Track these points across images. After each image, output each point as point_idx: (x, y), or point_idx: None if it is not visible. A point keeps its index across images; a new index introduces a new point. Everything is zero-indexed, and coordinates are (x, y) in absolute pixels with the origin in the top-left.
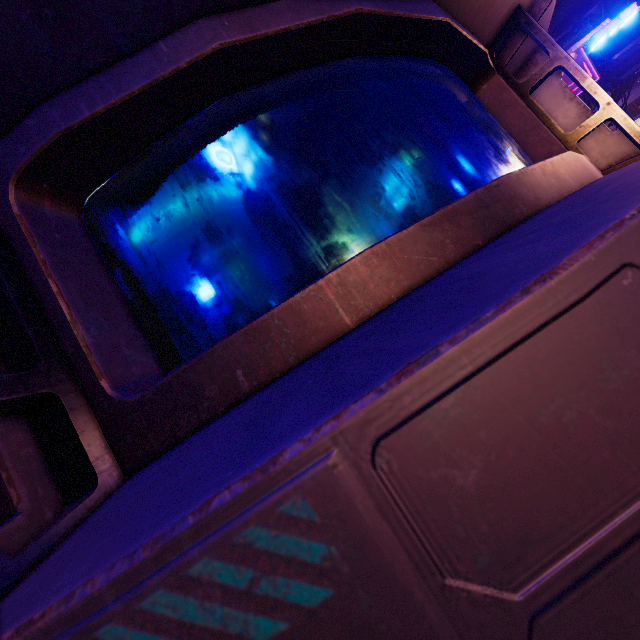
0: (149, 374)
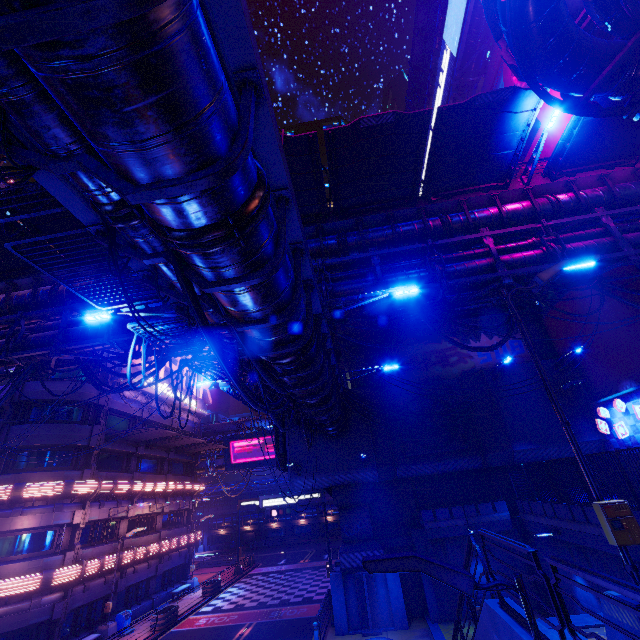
0: None
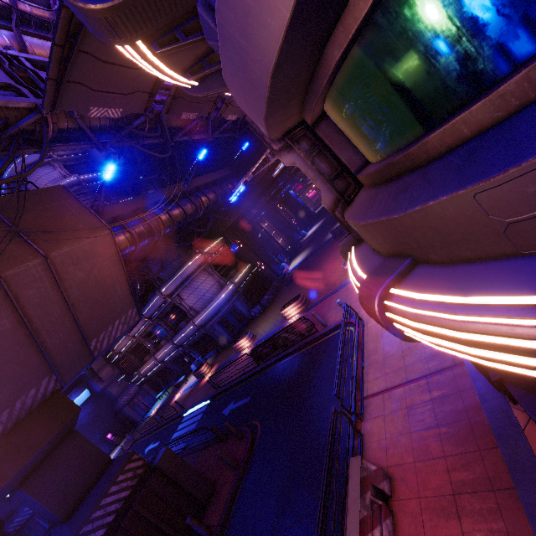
0: (361, 162)
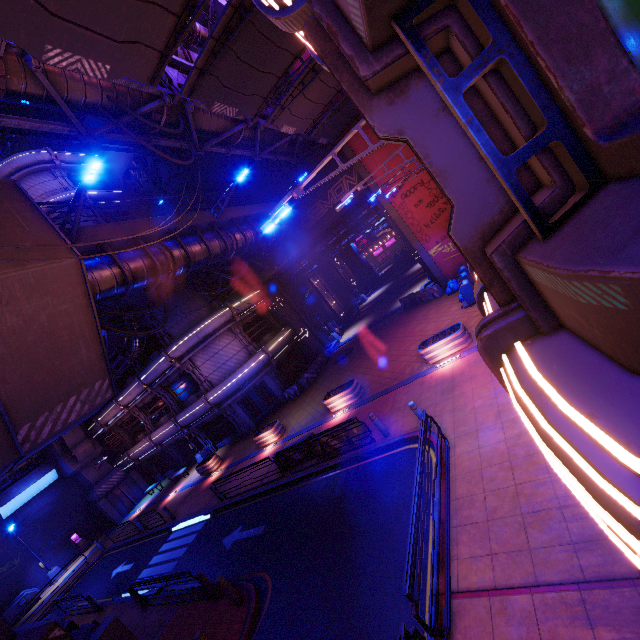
0: (628, 101)
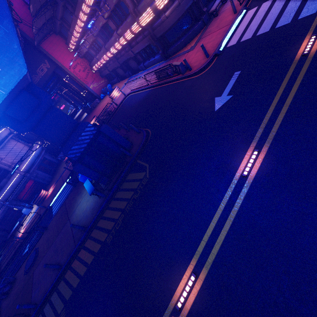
0: None
